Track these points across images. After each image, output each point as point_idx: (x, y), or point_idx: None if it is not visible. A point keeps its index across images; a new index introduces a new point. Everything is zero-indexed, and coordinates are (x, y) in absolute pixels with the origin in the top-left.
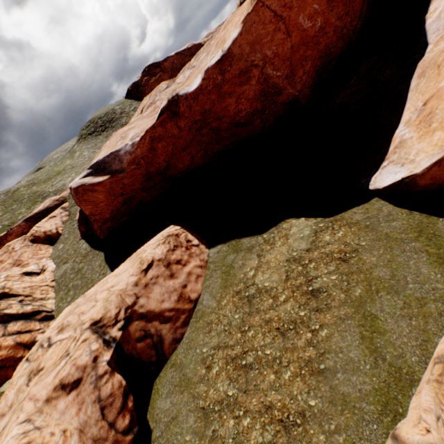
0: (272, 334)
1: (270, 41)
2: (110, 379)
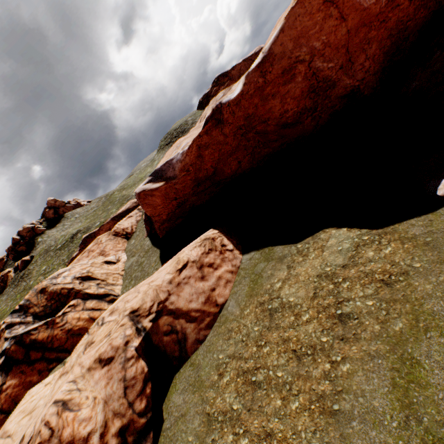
0: (287, 355)
1: (319, 32)
2: (135, 363)
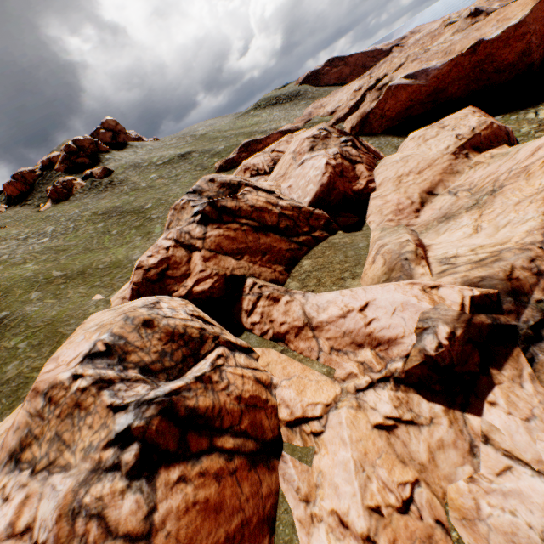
0: None
1: (540, 22)
2: None
